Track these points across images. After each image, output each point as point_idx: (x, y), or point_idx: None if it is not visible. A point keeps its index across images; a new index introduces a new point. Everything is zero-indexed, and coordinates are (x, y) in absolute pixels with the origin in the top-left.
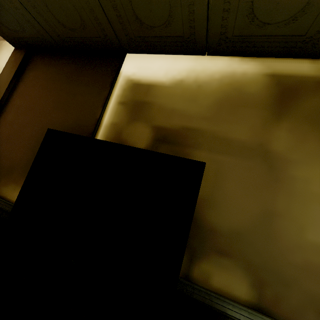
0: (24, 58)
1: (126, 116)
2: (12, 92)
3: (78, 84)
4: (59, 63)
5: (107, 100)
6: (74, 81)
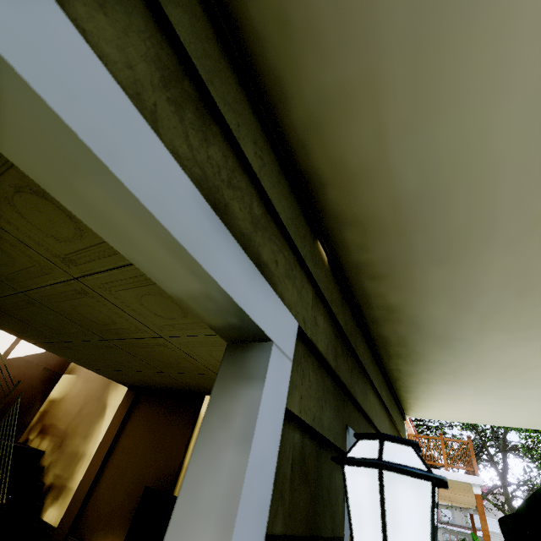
0: (134, 398)
1: None
2: (121, 432)
3: (170, 424)
4: (159, 403)
5: (189, 441)
6: (168, 421)
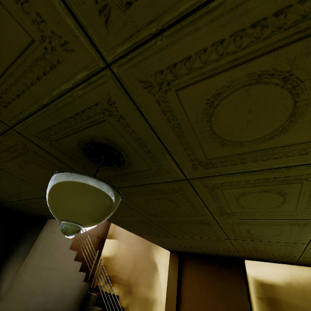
0: (178, 259)
1: (268, 309)
2: (180, 285)
3: (223, 281)
4: (203, 264)
5: (249, 295)
6: (219, 278)
